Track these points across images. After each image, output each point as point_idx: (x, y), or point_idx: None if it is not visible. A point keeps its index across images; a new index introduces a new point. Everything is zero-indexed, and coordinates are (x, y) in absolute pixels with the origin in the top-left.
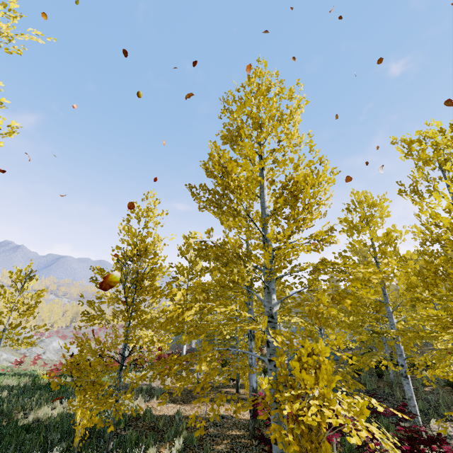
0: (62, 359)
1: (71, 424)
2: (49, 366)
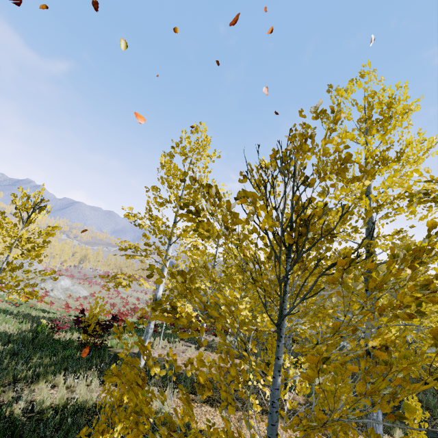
0: (69, 299)
1: (76, 428)
2: (55, 304)
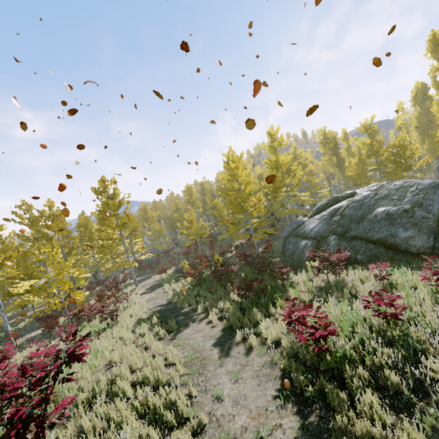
0: None
1: None
2: None
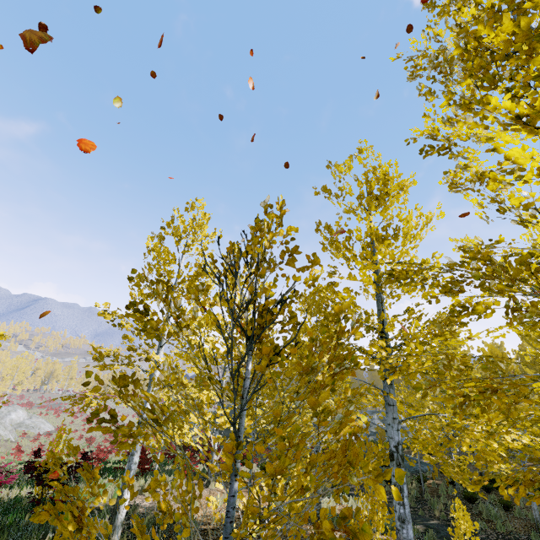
0: (22, 440)
1: None
2: None
